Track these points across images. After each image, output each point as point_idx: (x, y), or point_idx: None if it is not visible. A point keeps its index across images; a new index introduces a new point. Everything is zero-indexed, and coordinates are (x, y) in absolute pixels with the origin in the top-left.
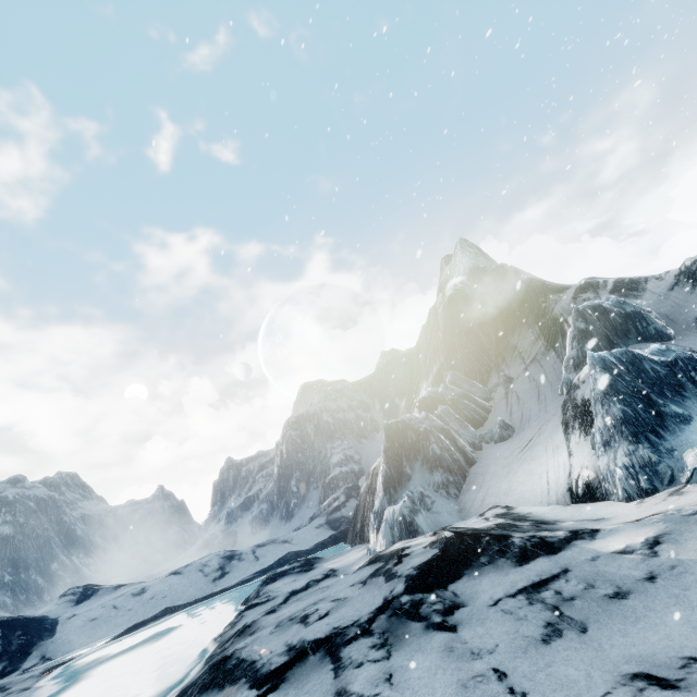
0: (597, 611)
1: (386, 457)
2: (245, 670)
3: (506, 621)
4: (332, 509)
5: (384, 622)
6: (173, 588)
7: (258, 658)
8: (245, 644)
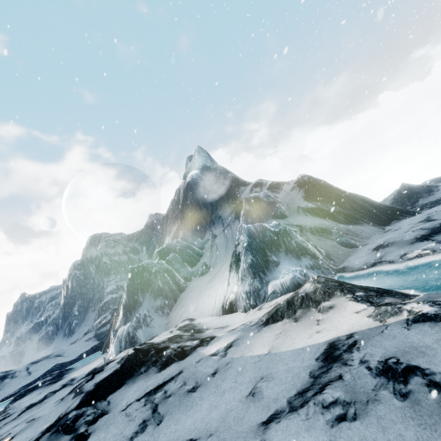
0: (176, 404)
1: (127, 291)
2: None
3: (122, 423)
4: (100, 325)
5: (45, 440)
6: None
7: None
8: None
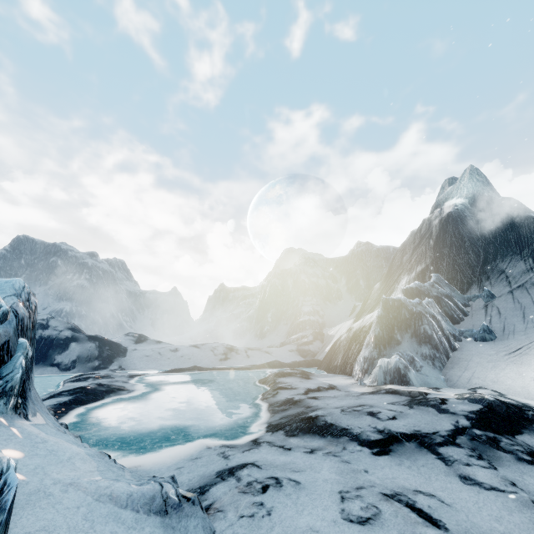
0: None
1: (380, 322)
2: (341, 431)
3: None
4: (302, 342)
5: (468, 442)
6: (195, 355)
7: (348, 427)
8: (323, 414)
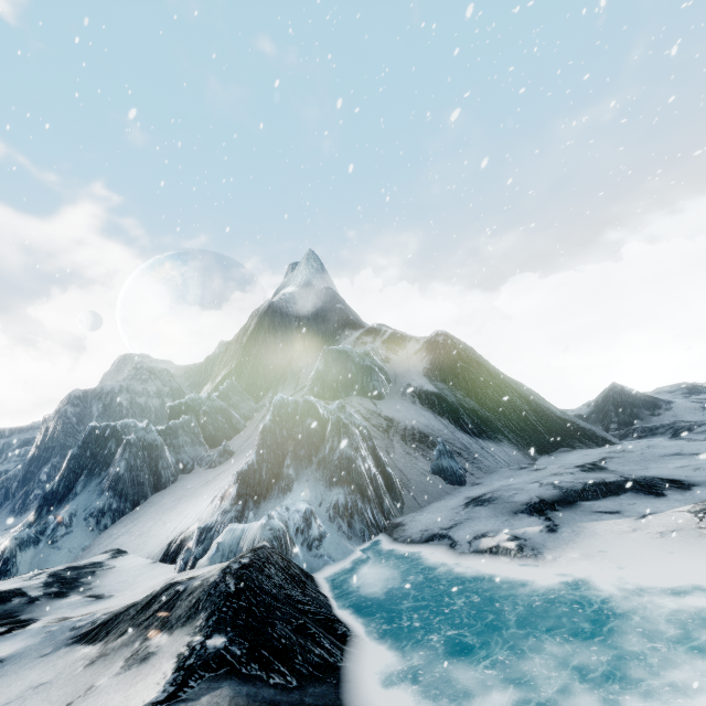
0: None
1: (64, 467)
2: None
3: None
4: None
5: None
6: None
7: None
8: None
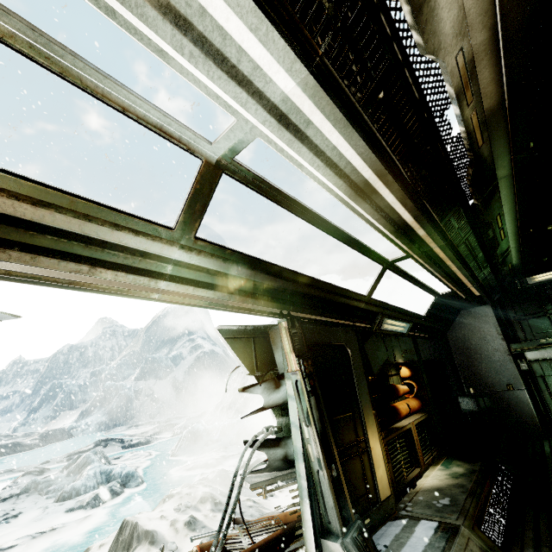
0: None
1: (40, 398)
2: None
3: None
4: None
5: None
6: None
7: None
8: None
